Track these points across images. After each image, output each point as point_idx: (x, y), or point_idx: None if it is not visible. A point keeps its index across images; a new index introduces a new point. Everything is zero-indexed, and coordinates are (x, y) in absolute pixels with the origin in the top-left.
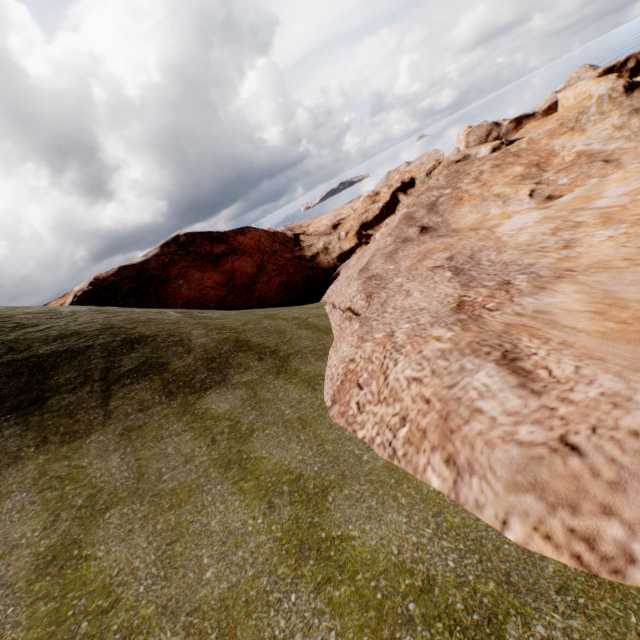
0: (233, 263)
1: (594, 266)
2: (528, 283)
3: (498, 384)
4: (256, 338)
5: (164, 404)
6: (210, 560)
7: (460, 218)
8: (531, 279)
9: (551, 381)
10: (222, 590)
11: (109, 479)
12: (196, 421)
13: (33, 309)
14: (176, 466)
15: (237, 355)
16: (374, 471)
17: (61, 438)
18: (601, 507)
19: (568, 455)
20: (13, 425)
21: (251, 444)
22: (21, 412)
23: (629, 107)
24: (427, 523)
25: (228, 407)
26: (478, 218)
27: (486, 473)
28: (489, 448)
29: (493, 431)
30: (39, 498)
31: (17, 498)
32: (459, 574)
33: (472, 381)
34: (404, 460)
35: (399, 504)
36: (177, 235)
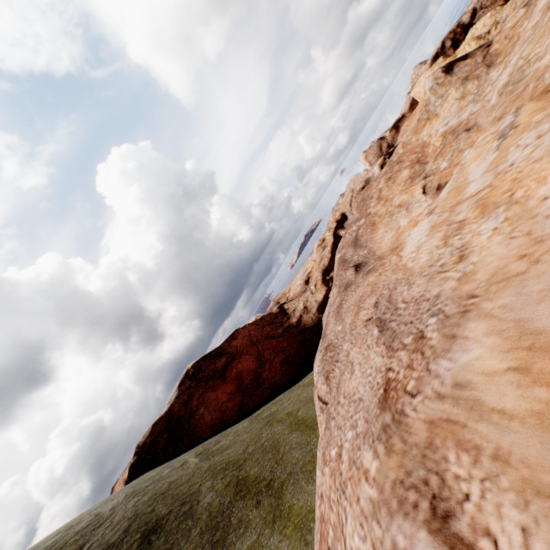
0: (236, 367)
1: (493, 280)
2: (438, 332)
3: None
4: (253, 468)
5: None
6: None
7: (380, 242)
8: (439, 324)
9: None
10: None
11: None
12: None
13: (82, 523)
14: None
15: (237, 506)
16: None
17: None
18: None
19: None
20: None
21: None
22: None
23: (458, 80)
24: None
25: None
26: (393, 235)
27: None
28: None
29: None
30: None
31: None
32: None
33: None
34: None
35: None
36: (187, 370)
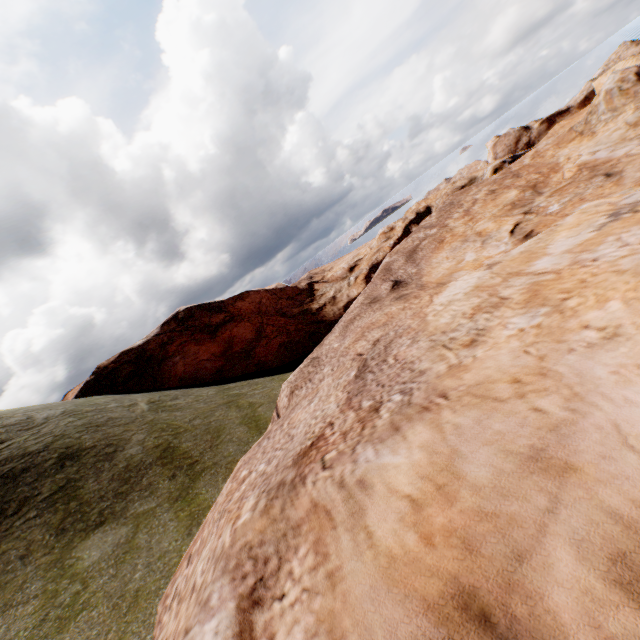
0: (231, 330)
1: (473, 391)
2: (390, 415)
3: None
4: (187, 442)
5: (49, 548)
6: None
7: (434, 267)
8: (398, 407)
9: None
10: None
11: None
12: (56, 580)
13: (12, 419)
14: None
15: (154, 470)
16: None
17: None
18: None
19: None
20: None
21: (65, 636)
22: None
23: None
24: None
25: (97, 558)
26: (450, 267)
27: None
28: None
29: None
30: None
31: None
32: None
33: (197, 636)
34: None
35: None
36: (177, 312)
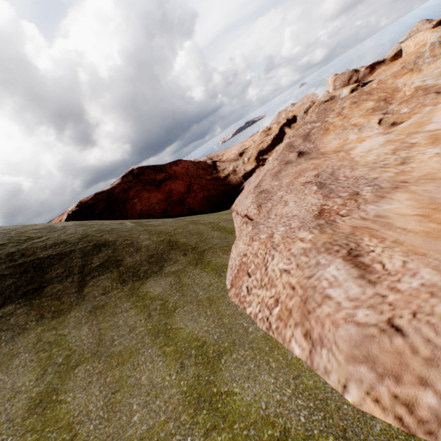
0: (170, 185)
1: (423, 178)
2: (372, 193)
3: (344, 275)
4: (182, 239)
5: (119, 289)
6: (137, 407)
7: (327, 144)
8: (374, 190)
9: (384, 273)
10: (142, 431)
11: (80, 344)
12: (139, 301)
13: (39, 226)
14: (123, 334)
15: (169, 252)
16: (255, 340)
17: (52, 315)
18: (419, 379)
19: (393, 335)
20: (23, 306)
21: (174, 318)
22: (28, 297)
23: None
24: (288, 384)
25: (161, 290)
26: (340, 143)
27: (332, 346)
28: (334, 327)
29: (338, 313)
30: (36, 357)
31: (22, 357)
32: (307, 428)
33: (324, 273)
34: (276, 332)
35: (270, 367)
36: (132, 169)
